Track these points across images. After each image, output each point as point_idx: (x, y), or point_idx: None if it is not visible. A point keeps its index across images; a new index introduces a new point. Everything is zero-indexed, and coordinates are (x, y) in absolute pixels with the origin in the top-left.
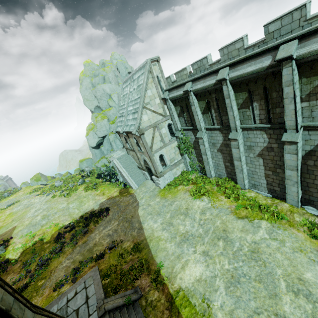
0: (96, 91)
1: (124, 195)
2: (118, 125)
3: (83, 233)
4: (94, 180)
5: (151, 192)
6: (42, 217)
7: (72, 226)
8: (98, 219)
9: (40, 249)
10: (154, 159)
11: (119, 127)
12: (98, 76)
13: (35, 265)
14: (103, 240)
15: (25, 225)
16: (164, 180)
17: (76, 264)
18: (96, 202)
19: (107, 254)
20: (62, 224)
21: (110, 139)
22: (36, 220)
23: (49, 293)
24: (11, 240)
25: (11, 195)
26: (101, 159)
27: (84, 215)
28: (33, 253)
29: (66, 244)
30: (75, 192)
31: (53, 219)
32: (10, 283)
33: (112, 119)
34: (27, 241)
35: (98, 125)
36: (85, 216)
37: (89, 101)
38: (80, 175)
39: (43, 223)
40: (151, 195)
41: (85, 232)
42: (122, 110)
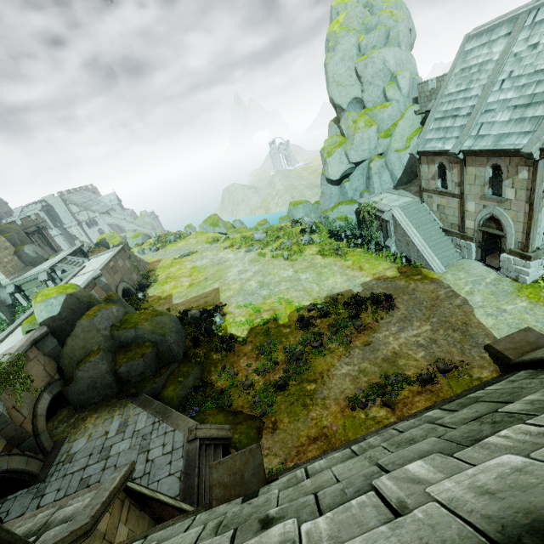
0: (366, 65)
1: (415, 278)
2: (429, 138)
3: (356, 328)
4: (328, 241)
5: (492, 286)
6: (259, 284)
7: (325, 311)
8: (376, 310)
9: (278, 333)
10: (537, 218)
11: (440, 142)
12: (378, 30)
13: (280, 355)
14: (411, 351)
15: (235, 291)
16: (537, 267)
17: (372, 377)
18: (351, 280)
19: (438, 378)
20: (298, 303)
21: (371, 168)
22: (250, 286)
23: (343, 410)
24: (224, 307)
25: (178, 241)
26: (339, 205)
27: (338, 297)
28: (267, 336)
29: (327, 338)
30: (301, 254)
31: (278, 291)
32: (251, 371)
33: (384, 127)
34: (251, 316)
35: (357, 138)
36: (346, 300)
37: (341, 86)
38: (295, 228)
39: (264, 294)
40: (495, 291)
41: (358, 327)
42: (454, 102)
